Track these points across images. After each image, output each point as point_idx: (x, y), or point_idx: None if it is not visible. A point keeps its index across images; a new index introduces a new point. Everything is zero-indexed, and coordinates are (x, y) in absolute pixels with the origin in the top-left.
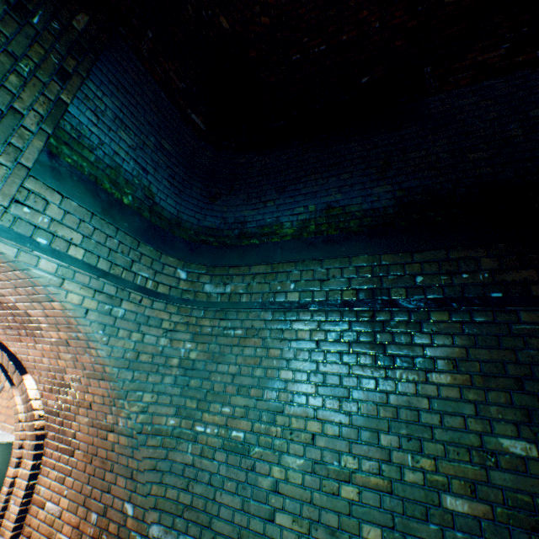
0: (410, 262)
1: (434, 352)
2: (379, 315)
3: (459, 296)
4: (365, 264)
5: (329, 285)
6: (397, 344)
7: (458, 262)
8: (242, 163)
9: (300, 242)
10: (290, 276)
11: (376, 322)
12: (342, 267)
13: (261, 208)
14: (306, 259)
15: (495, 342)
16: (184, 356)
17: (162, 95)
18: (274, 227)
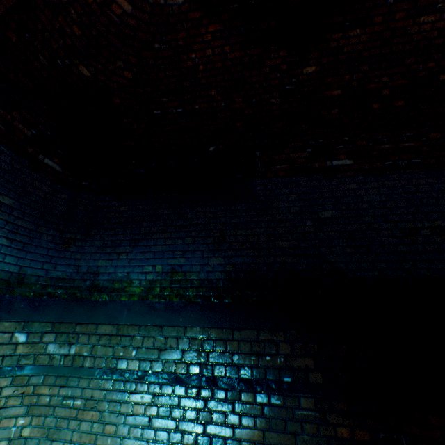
0: (231, 339)
1: (241, 434)
2: (203, 392)
3: (263, 378)
4: (197, 336)
5: (166, 356)
6: (215, 424)
7: (265, 343)
8: (101, 206)
9: (145, 305)
10: (134, 341)
11: (200, 400)
12: (178, 337)
13: (114, 259)
14: (149, 324)
15: (283, 426)
16: (14, 436)
17: (1, 148)
18: (124, 283)
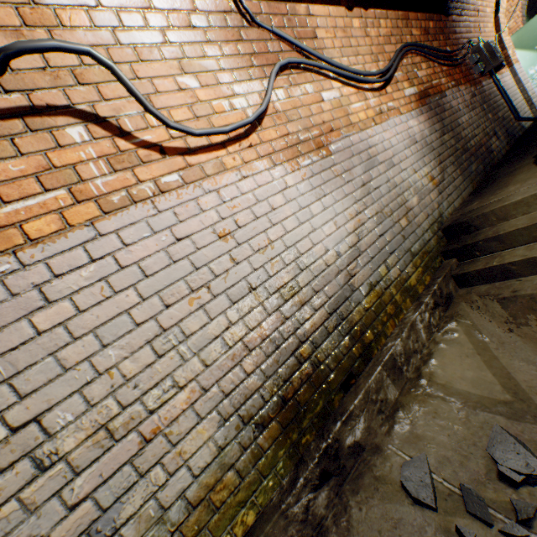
0: None
1: None
2: None
3: None
4: None
5: None
6: None
7: None
8: None
9: None
10: None
11: None
12: None
13: None
14: None
15: None
16: None
17: None
18: None
